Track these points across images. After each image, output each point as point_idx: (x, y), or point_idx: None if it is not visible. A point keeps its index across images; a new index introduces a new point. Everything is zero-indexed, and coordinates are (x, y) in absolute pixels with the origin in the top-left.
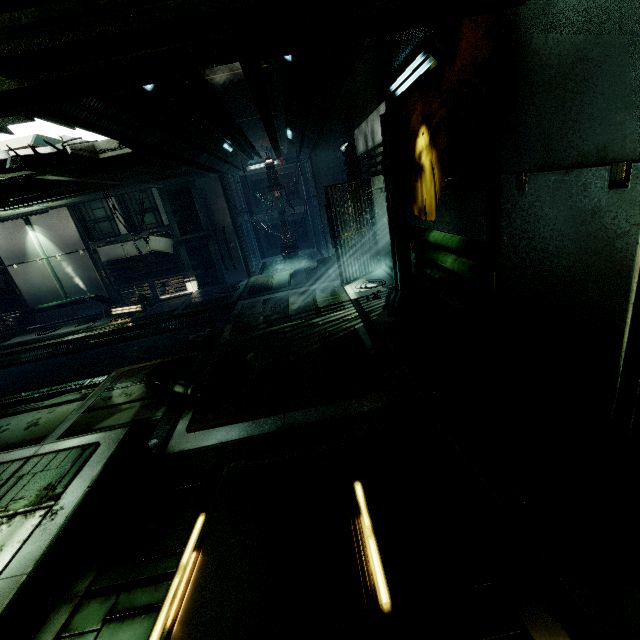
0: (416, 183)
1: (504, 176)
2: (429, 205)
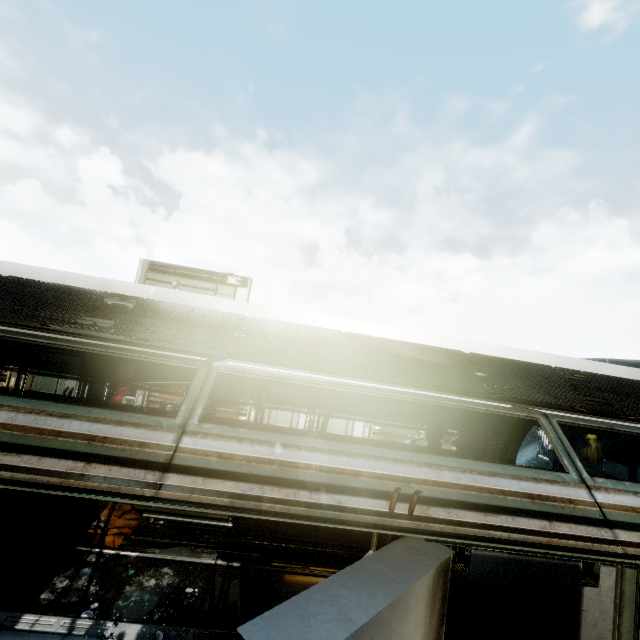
0: (582, 447)
1: (638, 466)
2: (591, 459)
